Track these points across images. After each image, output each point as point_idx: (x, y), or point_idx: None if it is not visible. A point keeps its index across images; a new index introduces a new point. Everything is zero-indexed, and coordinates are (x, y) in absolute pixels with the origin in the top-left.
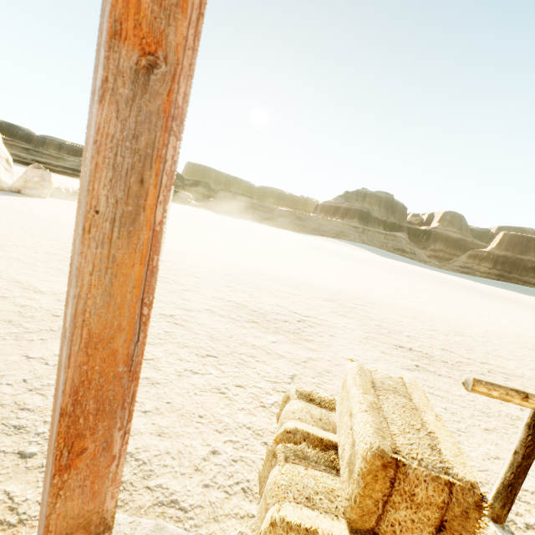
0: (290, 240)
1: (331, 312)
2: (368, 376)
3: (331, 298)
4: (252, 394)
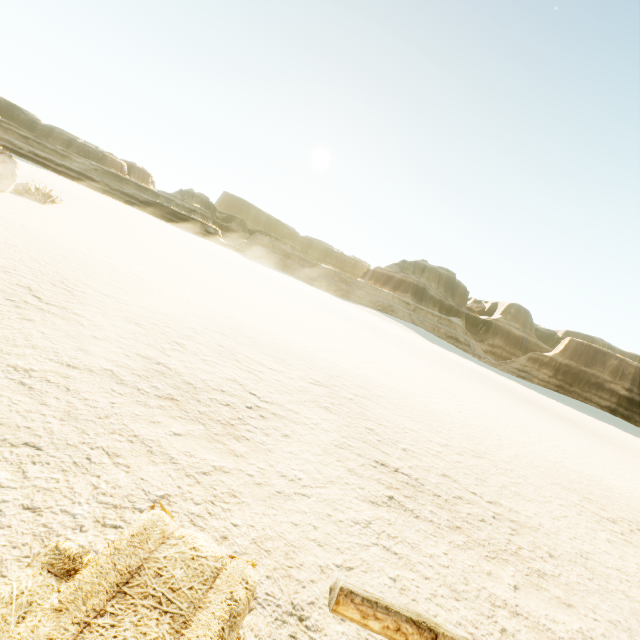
0: (323, 304)
1: (311, 400)
2: (141, 552)
3: (325, 382)
4: (43, 526)
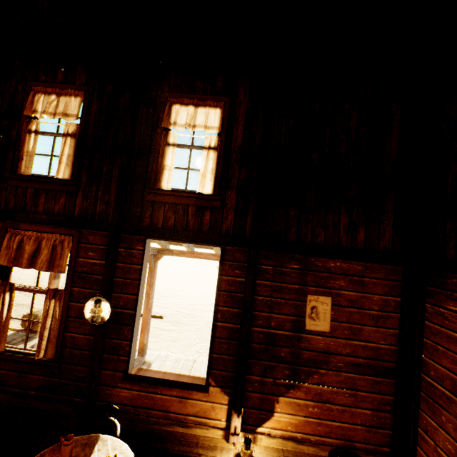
0: None
1: None
2: None
3: None
4: None
